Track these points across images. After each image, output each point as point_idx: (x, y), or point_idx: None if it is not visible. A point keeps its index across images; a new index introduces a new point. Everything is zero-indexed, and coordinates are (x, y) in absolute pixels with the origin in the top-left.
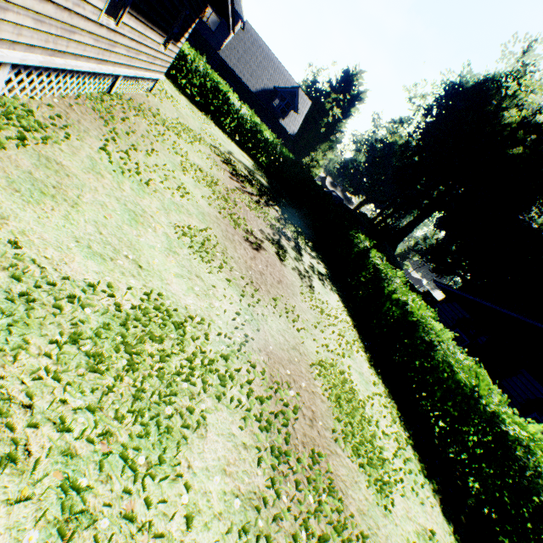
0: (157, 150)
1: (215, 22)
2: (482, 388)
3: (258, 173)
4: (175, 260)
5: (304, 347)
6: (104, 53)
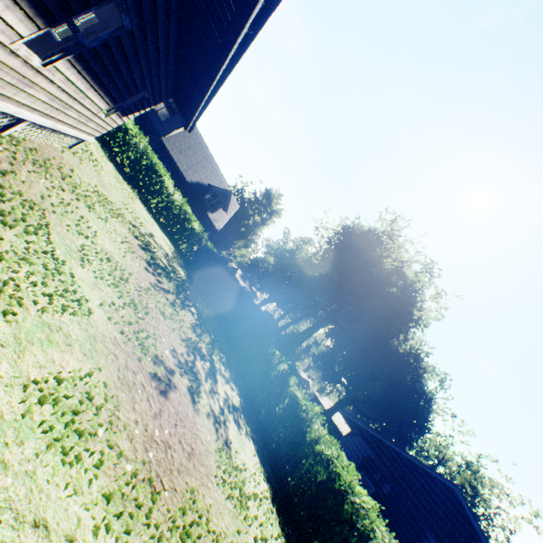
0: (48, 225)
1: (164, 114)
2: None
3: (178, 262)
4: None
5: None
6: (7, 87)
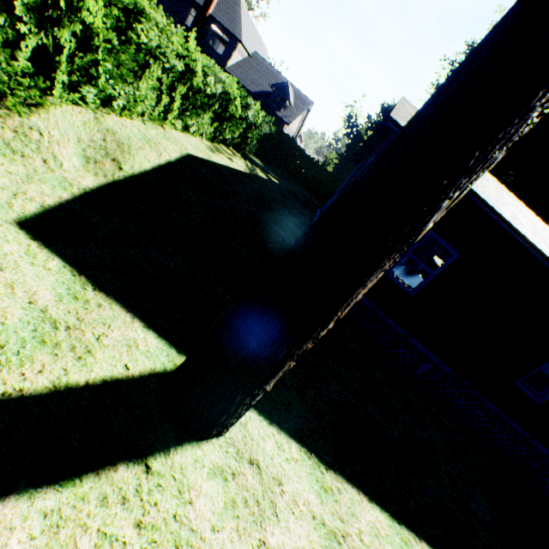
0: None
1: None
2: None
3: None
4: None
5: None
6: None
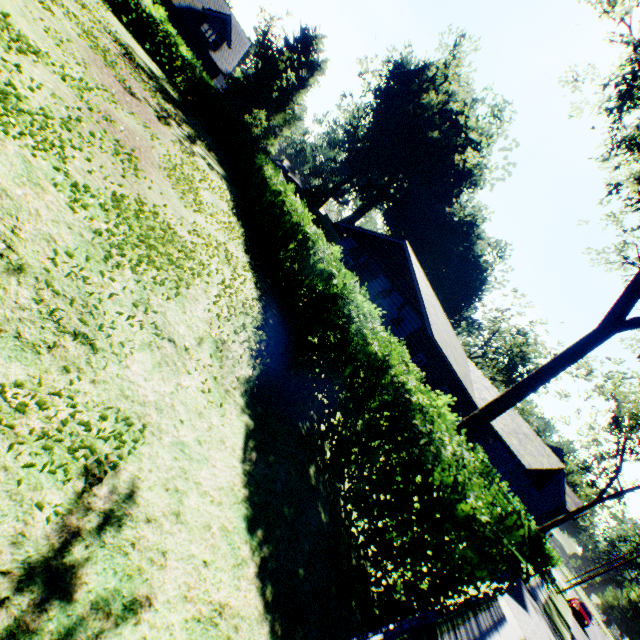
0: None
1: None
2: (304, 222)
3: (168, 86)
4: (28, 25)
5: (153, 144)
6: None
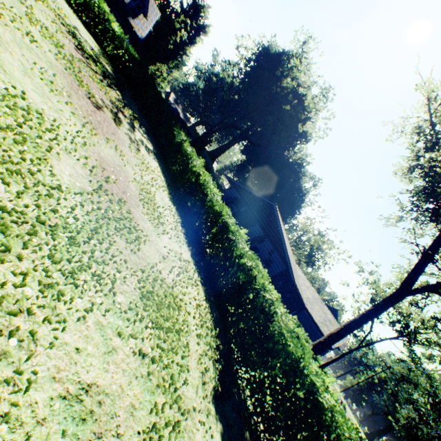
0: None
1: None
2: (224, 212)
3: (104, 59)
4: (31, 82)
5: (125, 169)
6: None
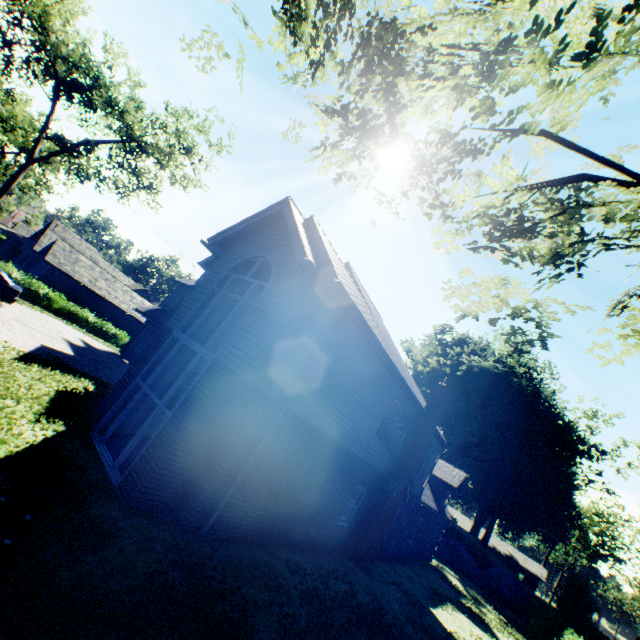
0: None
1: None
2: None
3: None
4: None
5: None
6: None
